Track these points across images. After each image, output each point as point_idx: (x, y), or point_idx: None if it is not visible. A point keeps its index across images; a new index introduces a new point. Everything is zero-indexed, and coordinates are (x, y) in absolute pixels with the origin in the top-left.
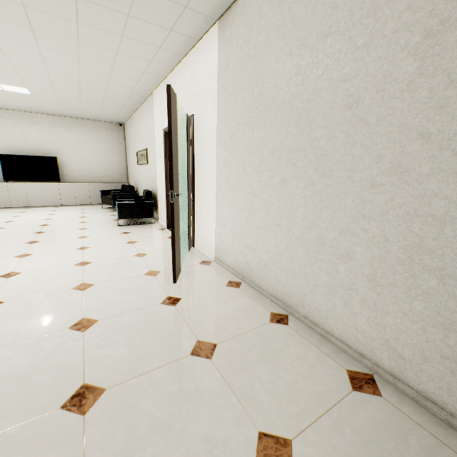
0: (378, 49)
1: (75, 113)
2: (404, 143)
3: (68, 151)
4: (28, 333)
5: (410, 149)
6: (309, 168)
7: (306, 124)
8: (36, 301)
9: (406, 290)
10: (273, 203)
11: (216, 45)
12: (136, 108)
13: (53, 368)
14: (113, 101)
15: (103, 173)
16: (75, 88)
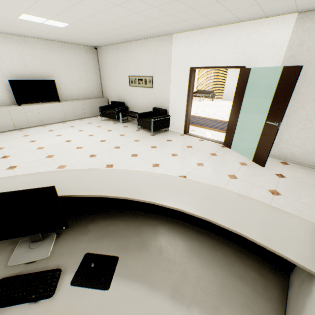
0: None
1: (68, 39)
2: None
3: (59, 74)
4: (264, 200)
5: None
6: None
7: None
8: (232, 188)
9: None
10: None
11: (291, 28)
12: (134, 40)
13: (303, 209)
14: (128, 35)
15: (86, 91)
16: (116, 27)
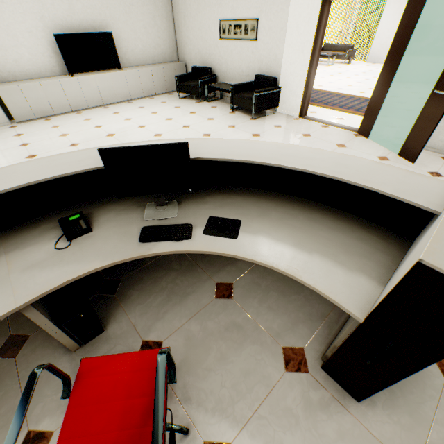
0: None
1: None
2: None
3: (117, 21)
4: None
5: None
6: None
7: None
8: None
9: None
10: None
11: None
12: None
13: None
14: None
15: (155, 50)
16: None
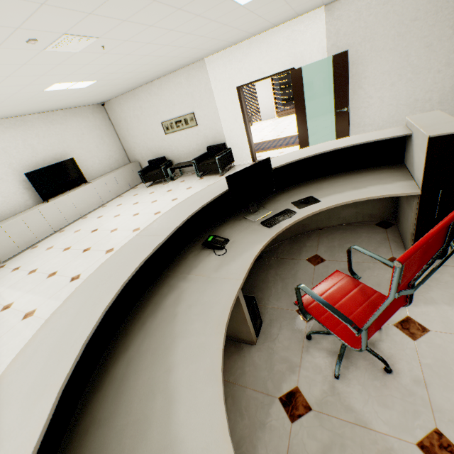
0: (438, 27)
1: (76, 103)
2: (448, 56)
3: (74, 149)
4: None
5: (451, 57)
6: (408, 74)
7: (405, 57)
8: None
9: (451, 99)
10: (385, 96)
11: (323, 21)
12: (157, 78)
13: None
14: (153, 75)
15: (110, 161)
16: (147, 69)
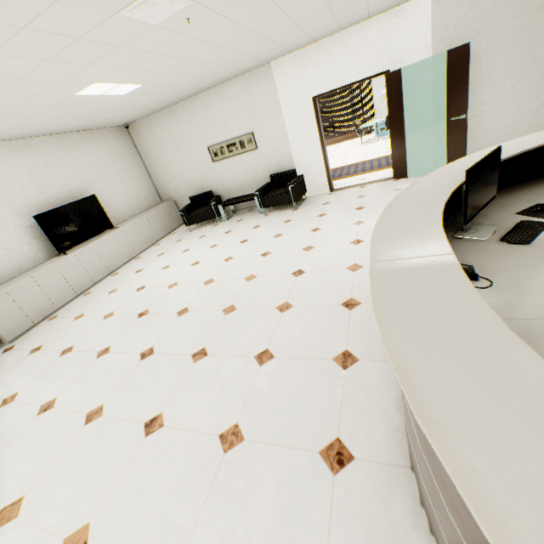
0: None
1: (98, 121)
2: None
3: (93, 184)
4: None
5: None
6: (532, 74)
7: (529, 53)
8: None
9: None
10: (503, 102)
11: (428, 11)
12: (204, 90)
13: None
14: (204, 83)
15: (138, 199)
16: (206, 71)
